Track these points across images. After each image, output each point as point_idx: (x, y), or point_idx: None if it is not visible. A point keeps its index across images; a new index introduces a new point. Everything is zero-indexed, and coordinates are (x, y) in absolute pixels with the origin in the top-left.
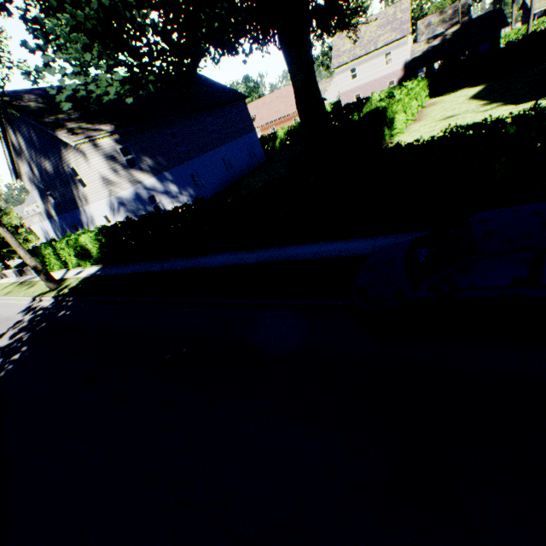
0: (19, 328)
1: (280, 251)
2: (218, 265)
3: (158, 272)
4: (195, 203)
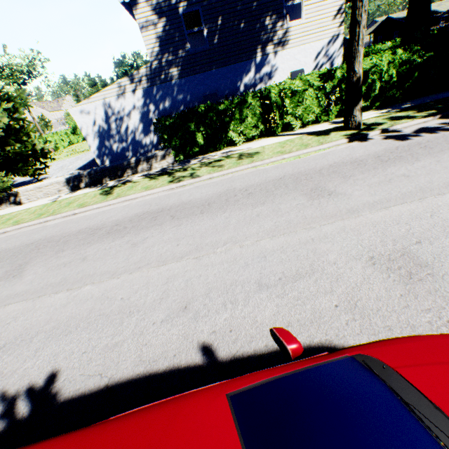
0: None
1: None
2: None
3: None
4: None
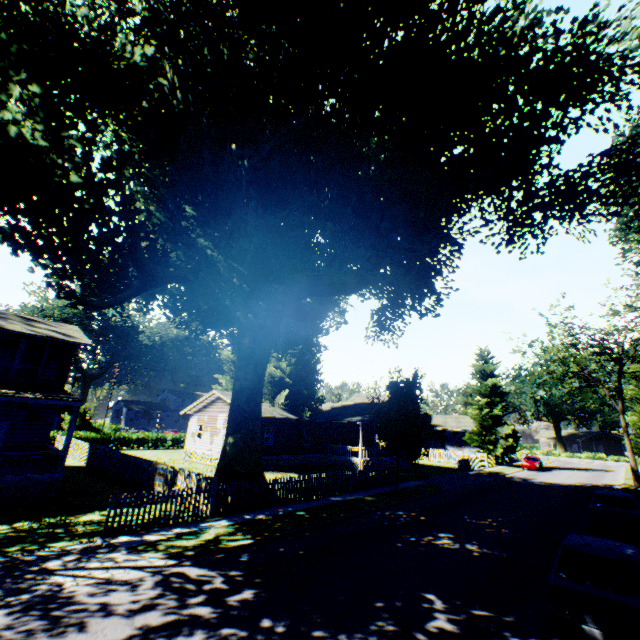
0: (588, 484)
1: None
2: None
3: None
4: None
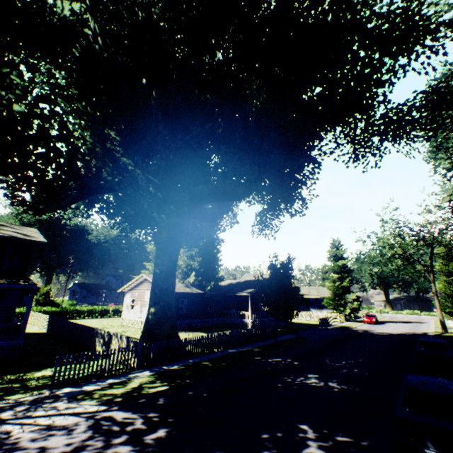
0: (410, 333)
1: None
2: None
3: None
4: None
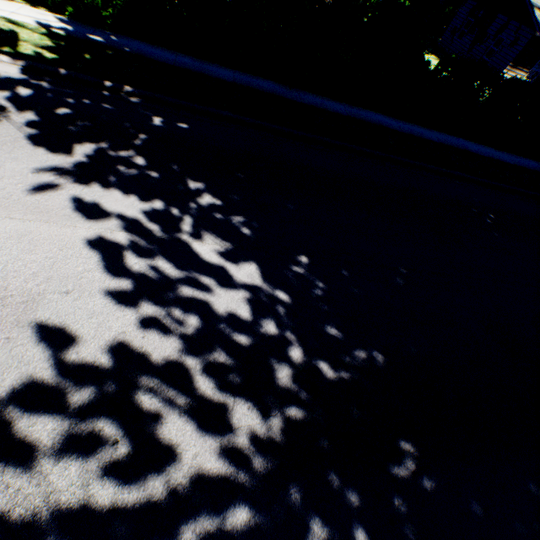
0: (22, 124)
1: (446, 137)
2: (400, 130)
3: (309, 106)
4: (369, 23)
